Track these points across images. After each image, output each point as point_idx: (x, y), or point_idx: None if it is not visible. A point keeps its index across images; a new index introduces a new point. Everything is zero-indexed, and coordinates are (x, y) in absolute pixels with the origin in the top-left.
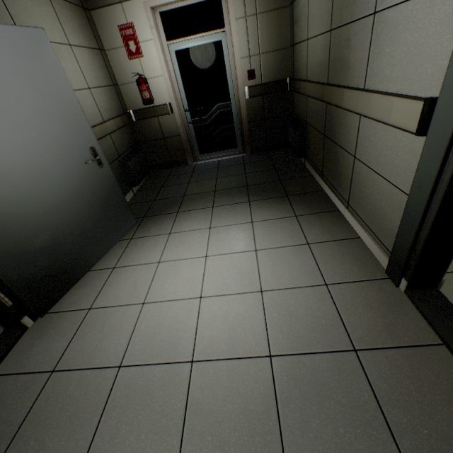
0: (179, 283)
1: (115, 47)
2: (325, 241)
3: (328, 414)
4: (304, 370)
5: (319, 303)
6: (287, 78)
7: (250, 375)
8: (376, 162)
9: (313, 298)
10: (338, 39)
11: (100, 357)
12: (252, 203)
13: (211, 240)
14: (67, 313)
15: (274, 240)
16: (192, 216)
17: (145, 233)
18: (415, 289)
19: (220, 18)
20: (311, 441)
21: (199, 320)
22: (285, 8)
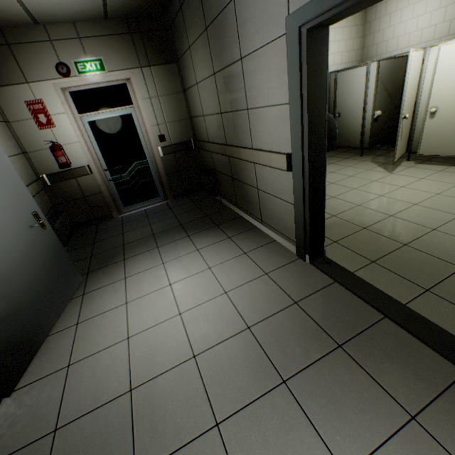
0: (155, 311)
1: (21, 119)
2: (256, 248)
3: (294, 341)
4: (272, 325)
5: (266, 285)
6: (191, 140)
7: (241, 344)
8: (272, 189)
9: (262, 284)
10: (228, 119)
11: (106, 394)
12: (191, 236)
13: (169, 271)
14: (42, 381)
15: (221, 257)
16: (142, 259)
17: (97, 285)
18: (314, 259)
19: (128, 98)
20: (290, 358)
21: (187, 328)
22: (179, 93)
